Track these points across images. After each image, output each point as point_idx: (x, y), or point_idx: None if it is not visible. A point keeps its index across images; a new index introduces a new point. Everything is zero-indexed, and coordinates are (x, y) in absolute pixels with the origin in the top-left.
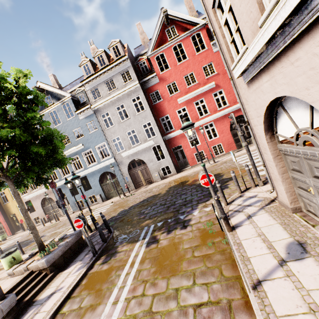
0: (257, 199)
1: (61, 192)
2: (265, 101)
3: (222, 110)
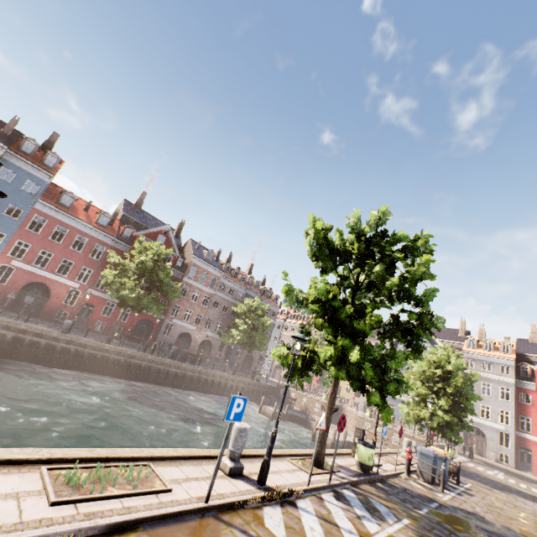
0: None
1: None
2: None
3: None
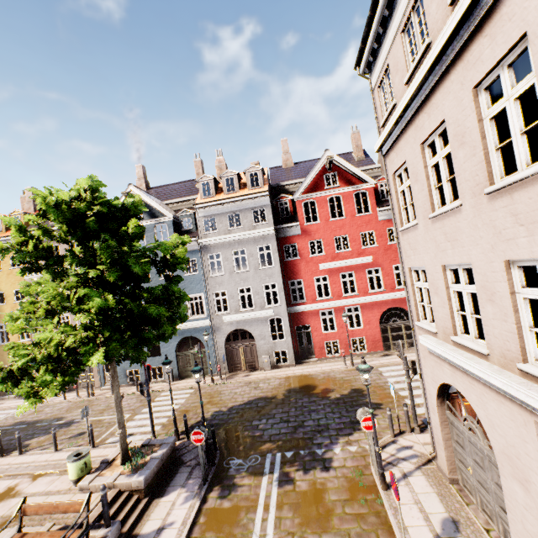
0: (413, 452)
1: (149, 371)
2: (443, 378)
3: (375, 295)
